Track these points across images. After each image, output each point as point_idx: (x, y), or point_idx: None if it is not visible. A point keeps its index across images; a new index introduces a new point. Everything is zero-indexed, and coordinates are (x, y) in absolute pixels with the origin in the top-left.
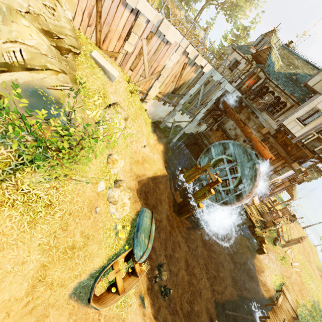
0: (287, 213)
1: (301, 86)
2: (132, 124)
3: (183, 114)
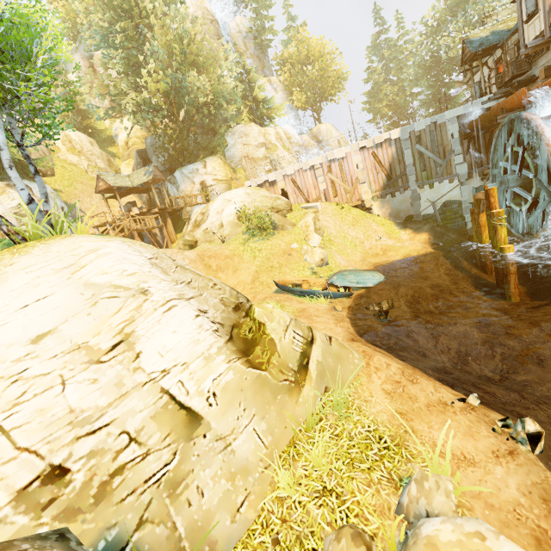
0: None
1: None
2: (354, 228)
3: (433, 186)
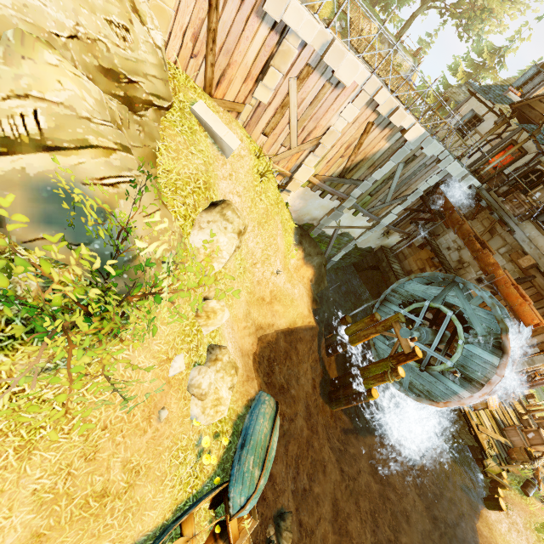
0: None
1: None
2: (258, 231)
3: (357, 214)
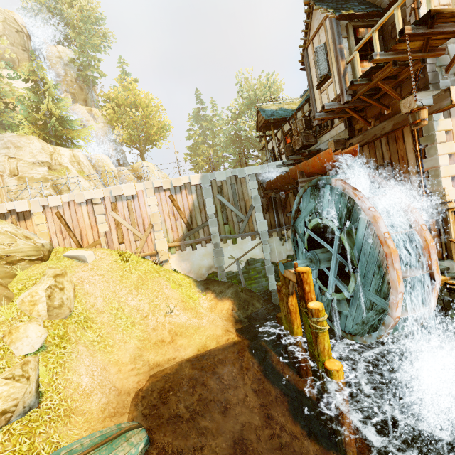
0: None
1: None
2: (138, 292)
3: (236, 242)
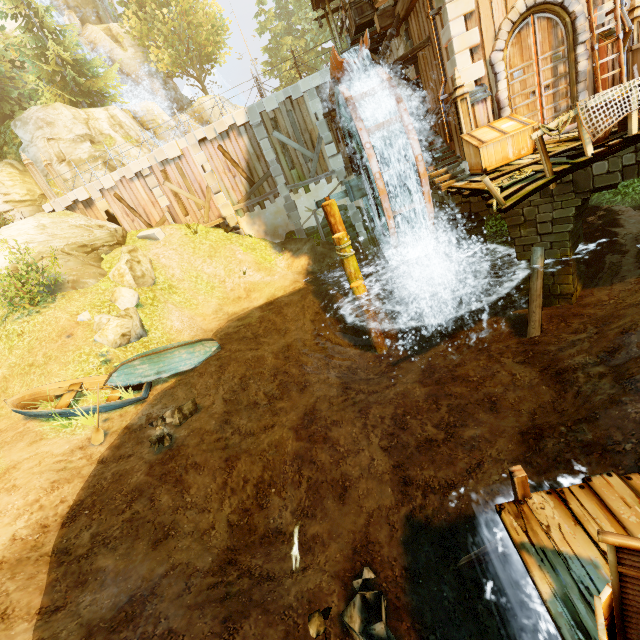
0: None
1: None
2: (212, 261)
3: (309, 189)
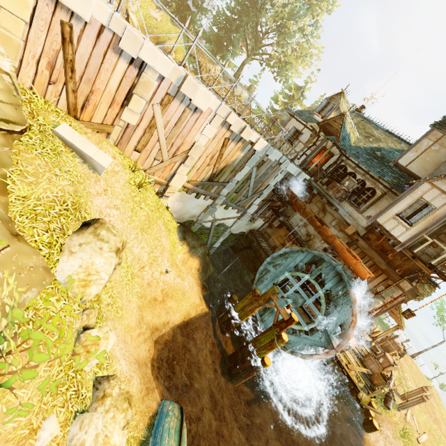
0: (394, 348)
1: (391, 166)
2: (142, 237)
3: (227, 208)
